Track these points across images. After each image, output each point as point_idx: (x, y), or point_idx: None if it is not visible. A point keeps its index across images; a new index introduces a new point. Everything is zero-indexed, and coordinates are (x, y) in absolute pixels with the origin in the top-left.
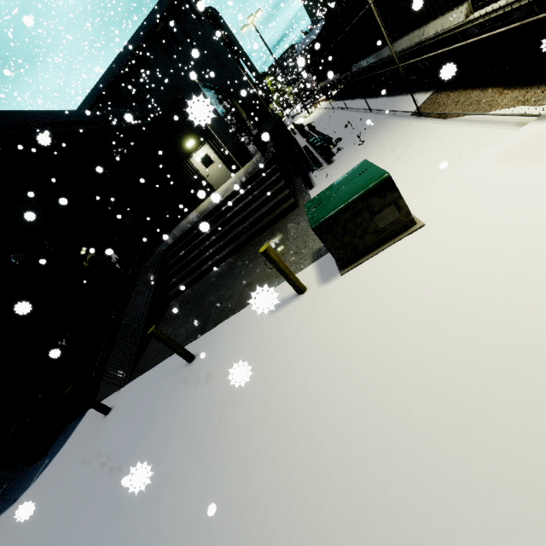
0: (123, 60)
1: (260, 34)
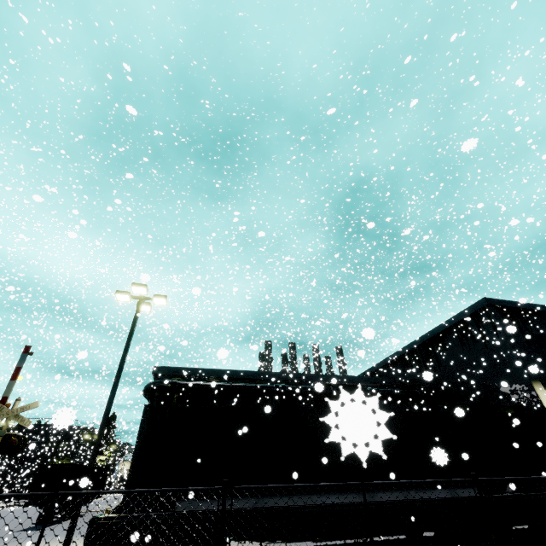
0: (424, 339)
1: None
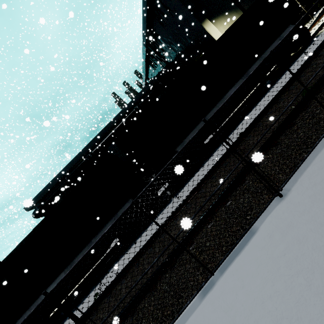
0: (145, 41)
1: None
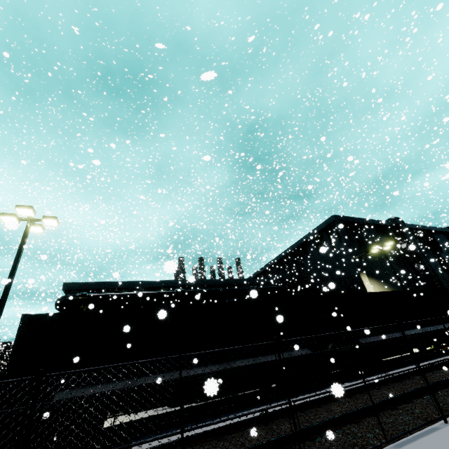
0: (293, 248)
1: (387, 257)
